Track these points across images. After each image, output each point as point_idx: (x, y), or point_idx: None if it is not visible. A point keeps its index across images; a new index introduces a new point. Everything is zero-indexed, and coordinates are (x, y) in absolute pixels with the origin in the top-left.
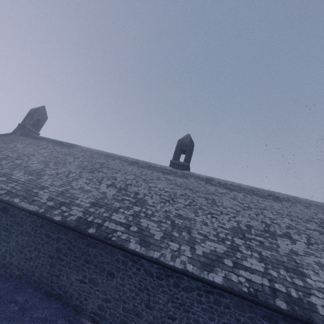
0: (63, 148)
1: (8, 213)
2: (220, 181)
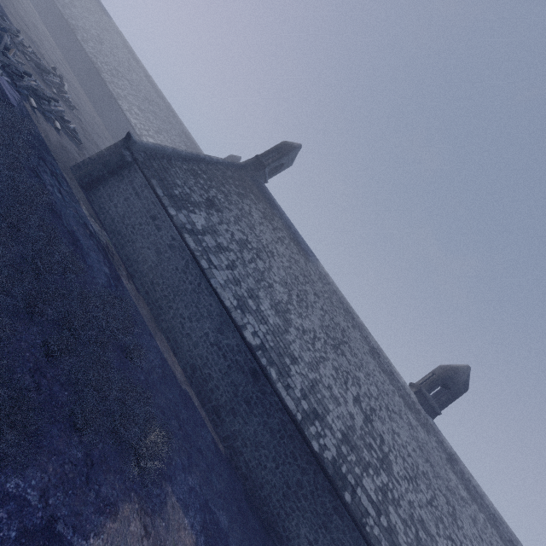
0: (299, 252)
1: (258, 383)
2: (464, 471)
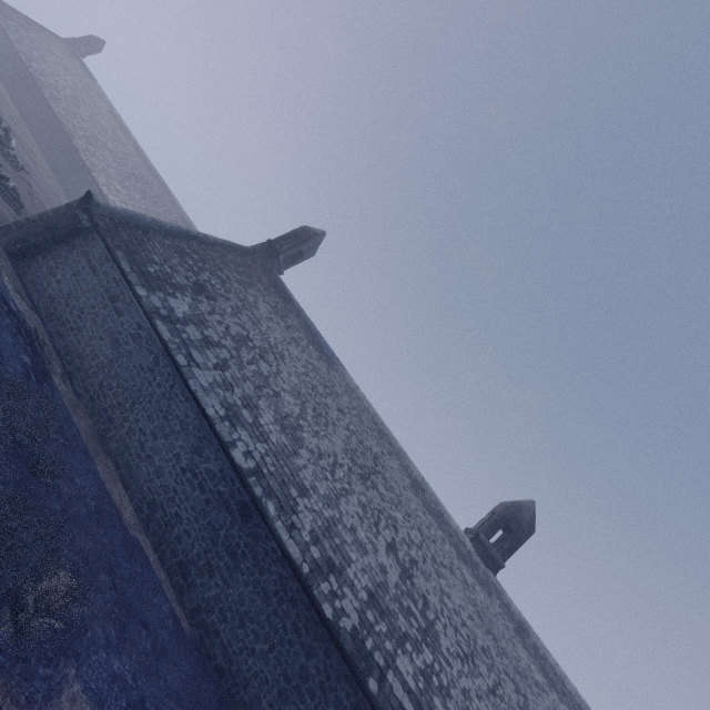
0: (320, 357)
1: (248, 523)
2: (538, 646)
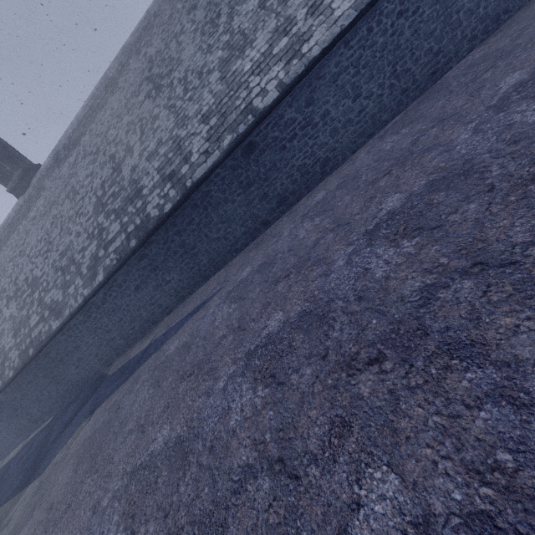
0: None
1: None
2: (64, 144)
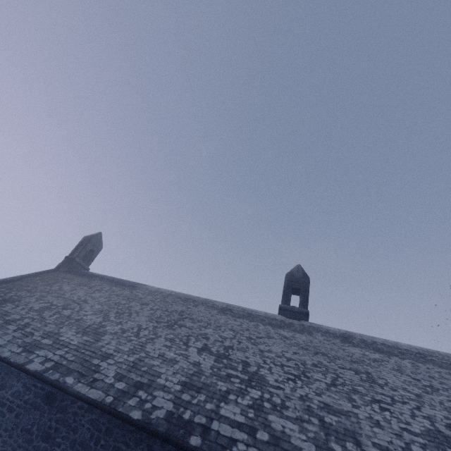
0: (123, 289)
1: (55, 404)
2: (364, 339)
